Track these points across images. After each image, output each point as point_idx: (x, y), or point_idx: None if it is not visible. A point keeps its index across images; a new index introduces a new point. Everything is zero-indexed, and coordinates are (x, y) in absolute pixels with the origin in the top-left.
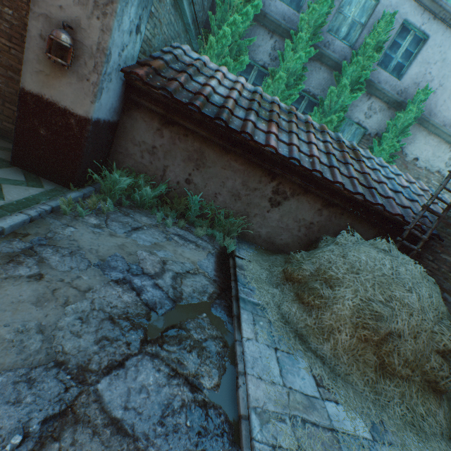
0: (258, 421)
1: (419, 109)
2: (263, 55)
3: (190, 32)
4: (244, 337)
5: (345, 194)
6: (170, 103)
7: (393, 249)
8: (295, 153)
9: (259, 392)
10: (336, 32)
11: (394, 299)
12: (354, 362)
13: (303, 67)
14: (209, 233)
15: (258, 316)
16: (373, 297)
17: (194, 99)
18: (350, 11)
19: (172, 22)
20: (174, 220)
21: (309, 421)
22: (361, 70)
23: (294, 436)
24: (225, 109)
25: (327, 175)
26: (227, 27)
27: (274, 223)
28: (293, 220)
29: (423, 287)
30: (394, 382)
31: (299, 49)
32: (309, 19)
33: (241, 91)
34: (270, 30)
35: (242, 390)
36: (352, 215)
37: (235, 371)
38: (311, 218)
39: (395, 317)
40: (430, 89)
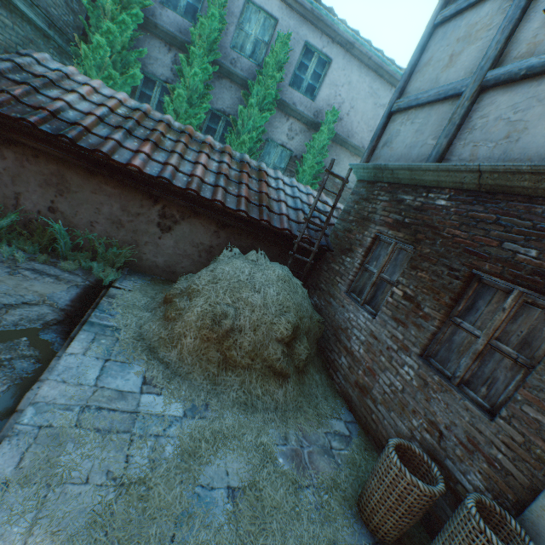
0: (35, 411)
1: (331, 130)
2: (164, 69)
3: (53, 38)
4: (67, 353)
5: (232, 212)
6: (0, 119)
7: (261, 258)
8: (167, 172)
9: (54, 391)
10: (241, 49)
11: (241, 300)
12: (198, 361)
13: (207, 84)
14: (87, 267)
15: (103, 336)
16: (221, 301)
17: (30, 114)
18: (252, 29)
19: (8, 25)
20: (36, 255)
21: (108, 408)
22: (267, 89)
23: (77, 419)
24: (78, 126)
25: (206, 194)
26: (103, 35)
27: (170, 250)
28: (191, 246)
29: (274, 287)
30: (237, 372)
31: (196, 65)
32: (201, 33)
33: (115, 108)
34: (167, 42)
35: (31, 392)
36: (252, 235)
37: (38, 380)
38: (210, 242)
39: (239, 315)
40: (336, 110)
